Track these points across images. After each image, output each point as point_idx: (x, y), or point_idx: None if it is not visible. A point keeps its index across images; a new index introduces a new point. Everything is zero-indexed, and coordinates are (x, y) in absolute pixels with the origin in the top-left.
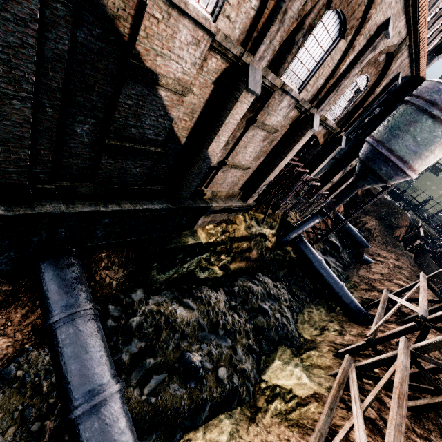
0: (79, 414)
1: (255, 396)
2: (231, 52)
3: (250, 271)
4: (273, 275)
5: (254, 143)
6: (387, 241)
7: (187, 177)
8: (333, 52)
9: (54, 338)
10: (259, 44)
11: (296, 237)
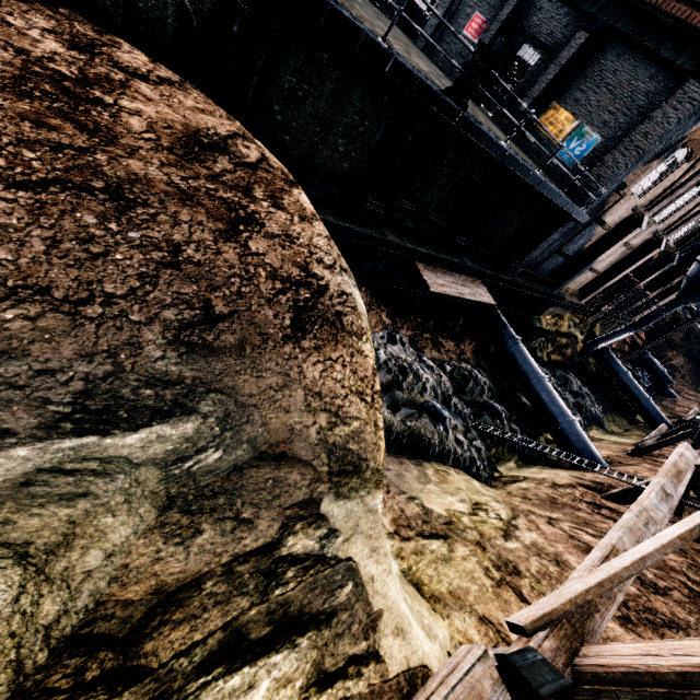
0: (541, 379)
1: (588, 437)
2: (639, 211)
3: (563, 366)
4: (578, 378)
5: (613, 256)
6: (699, 381)
7: (572, 274)
8: (691, 202)
9: (513, 349)
10: (654, 207)
11: (602, 348)
